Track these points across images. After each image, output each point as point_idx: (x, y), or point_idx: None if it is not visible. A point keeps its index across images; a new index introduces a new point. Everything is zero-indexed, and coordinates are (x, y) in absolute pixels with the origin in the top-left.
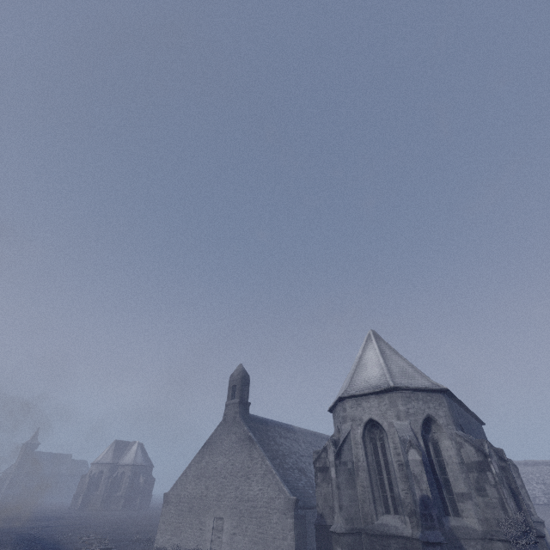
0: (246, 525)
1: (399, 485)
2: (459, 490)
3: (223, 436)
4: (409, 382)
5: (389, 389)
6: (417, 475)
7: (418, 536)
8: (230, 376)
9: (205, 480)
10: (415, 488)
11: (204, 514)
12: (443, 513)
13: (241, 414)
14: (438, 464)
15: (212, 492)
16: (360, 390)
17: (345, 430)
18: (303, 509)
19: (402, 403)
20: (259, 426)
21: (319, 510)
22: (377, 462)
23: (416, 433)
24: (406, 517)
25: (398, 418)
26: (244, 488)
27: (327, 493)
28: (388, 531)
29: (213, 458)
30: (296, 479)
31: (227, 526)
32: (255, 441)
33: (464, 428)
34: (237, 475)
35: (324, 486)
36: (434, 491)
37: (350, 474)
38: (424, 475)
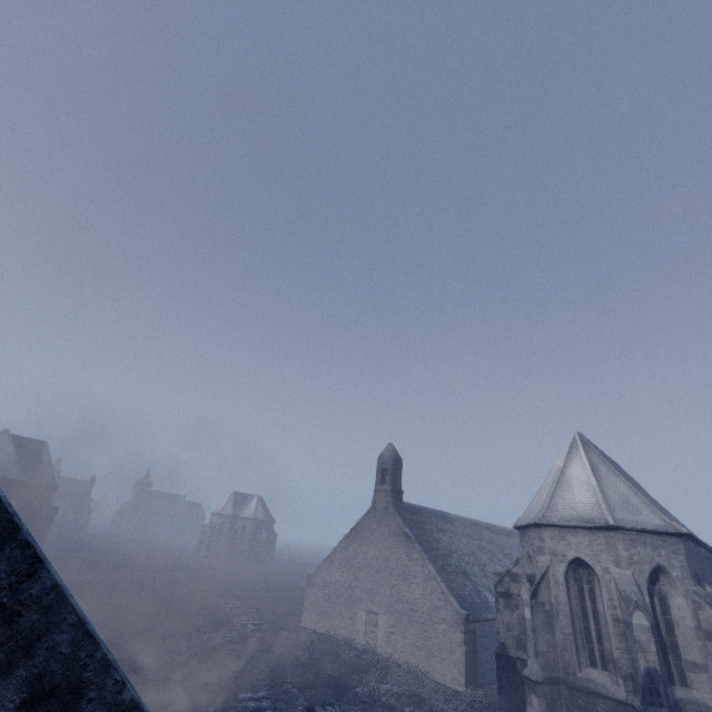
0: (405, 627)
1: (612, 643)
2: (690, 658)
3: (373, 526)
4: (634, 519)
5: (607, 528)
6: (642, 643)
7: (636, 706)
8: (379, 457)
9: (354, 570)
10: (639, 657)
11: (354, 604)
12: (668, 683)
13: (393, 504)
14: (665, 623)
15: (363, 584)
16: (565, 520)
17: (541, 563)
18: (473, 622)
19: (624, 547)
20: (413, 518)
21: (500, 638)
22: (583, 608)
23: (640, 586)
24: (619, 679)
25: (617, 564)
26: (401, 588)
27: (511, 622)
28: (594, 689)
29: (362, 548)
30: (461, 585)
31: (382, 623)
32: (413, 539)
33: (700, 576)
34: (392, 573)
35: (507, 614)
36: (659, 657)
37: (547, 617)
38: (653, 645)
